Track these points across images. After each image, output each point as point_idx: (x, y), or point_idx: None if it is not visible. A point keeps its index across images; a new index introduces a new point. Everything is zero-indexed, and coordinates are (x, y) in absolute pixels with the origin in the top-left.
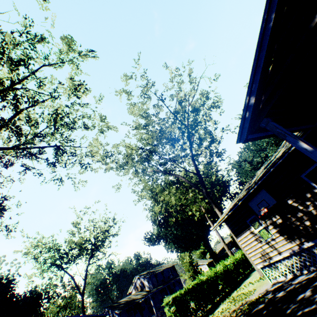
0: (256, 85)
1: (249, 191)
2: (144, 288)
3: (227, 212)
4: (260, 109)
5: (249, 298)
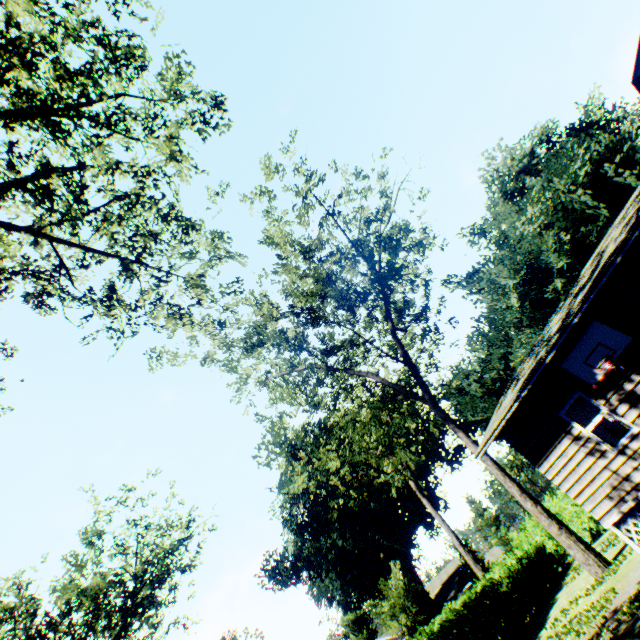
0: None
1: (570, 322)
2: None
3: (516, 394)
4: None
5: (616, 603)
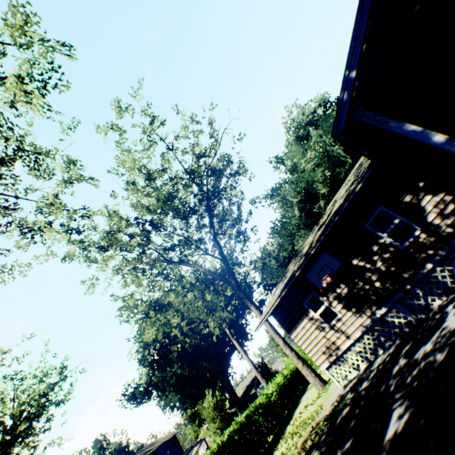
0: (356, 57)
1: (310, 253)
2: None
3: (279, 293)
4: (353, 98)
5: (320, 417)
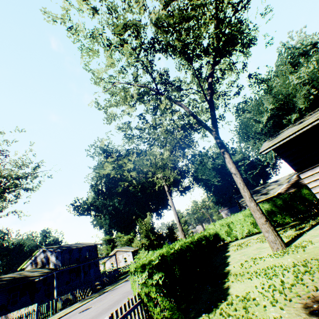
0: None
1: None
2: (47, 265)
3: None
4: None
5: None
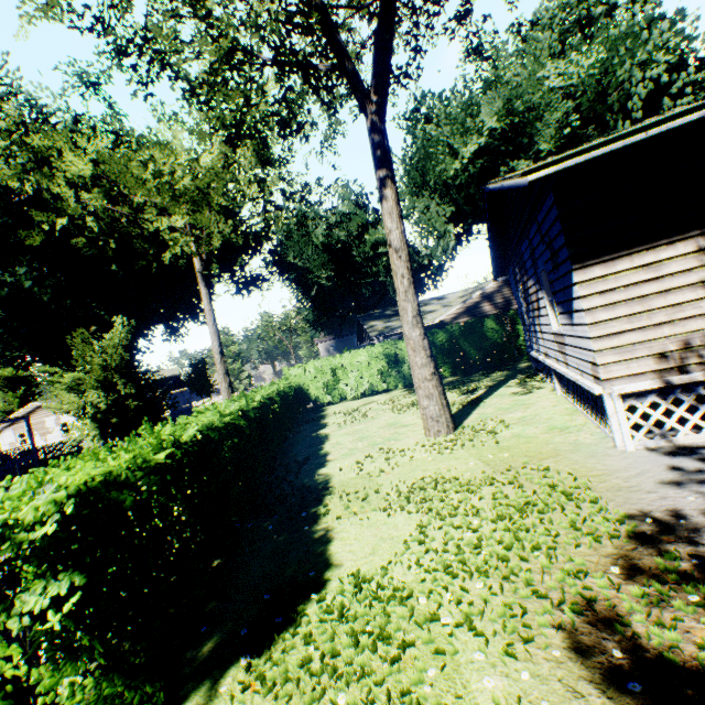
0: None
1: None
2: None
3: None
4: None
5: (629, 504)
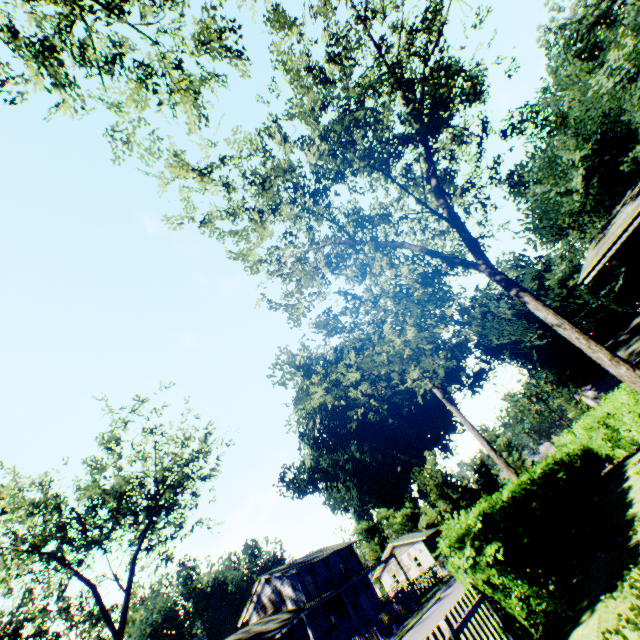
0: None
1: None
2: (283, 605)
3: None
4: None
5: None
